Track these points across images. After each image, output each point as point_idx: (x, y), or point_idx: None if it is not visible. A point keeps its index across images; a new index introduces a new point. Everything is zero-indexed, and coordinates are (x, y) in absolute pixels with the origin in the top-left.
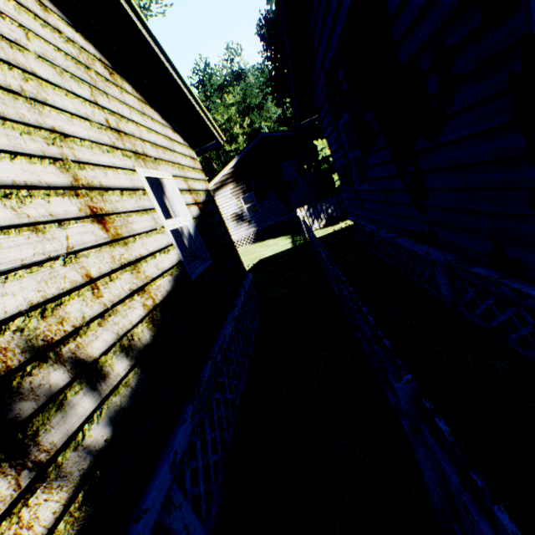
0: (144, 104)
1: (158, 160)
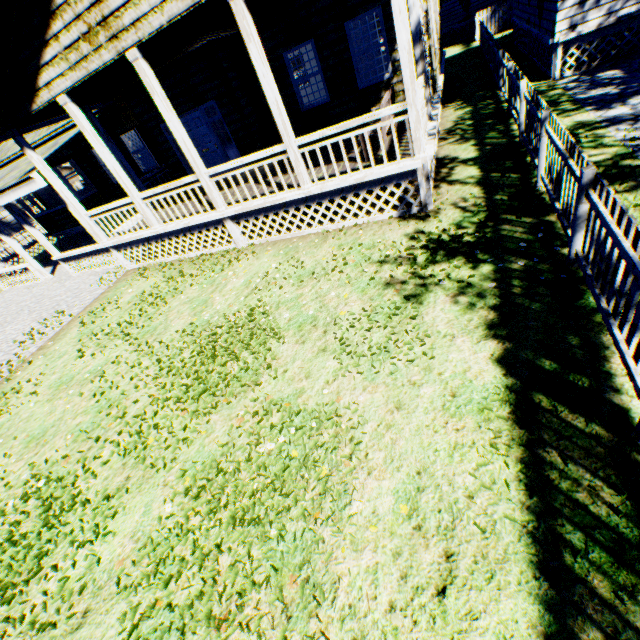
0: None
1: None
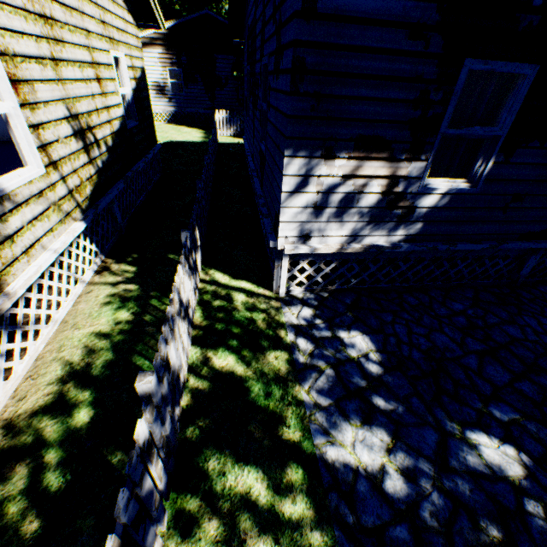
0: None
1: (119, 42)
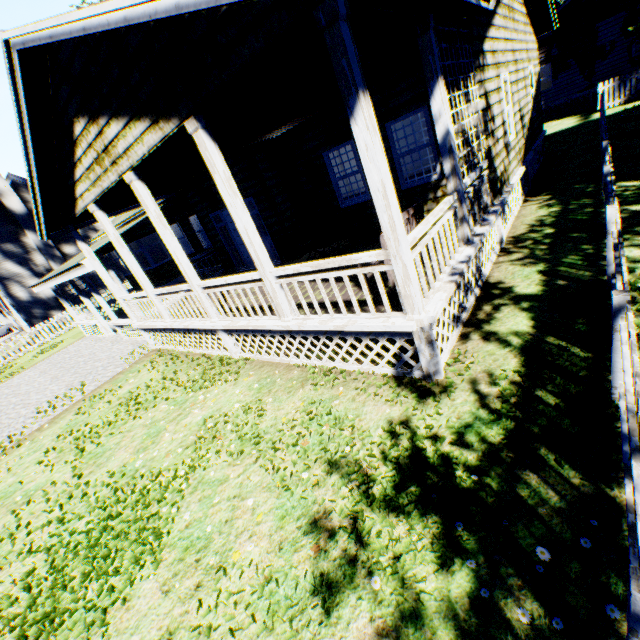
0: (529, 27)
1: (530, 59)
